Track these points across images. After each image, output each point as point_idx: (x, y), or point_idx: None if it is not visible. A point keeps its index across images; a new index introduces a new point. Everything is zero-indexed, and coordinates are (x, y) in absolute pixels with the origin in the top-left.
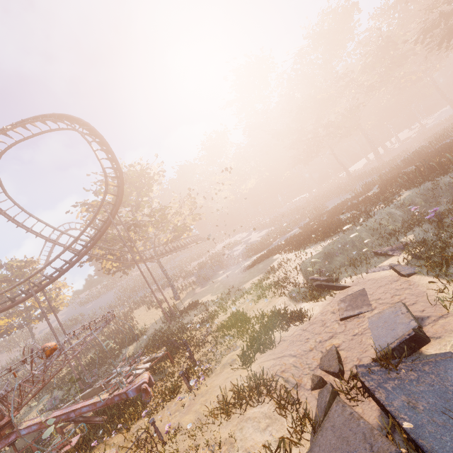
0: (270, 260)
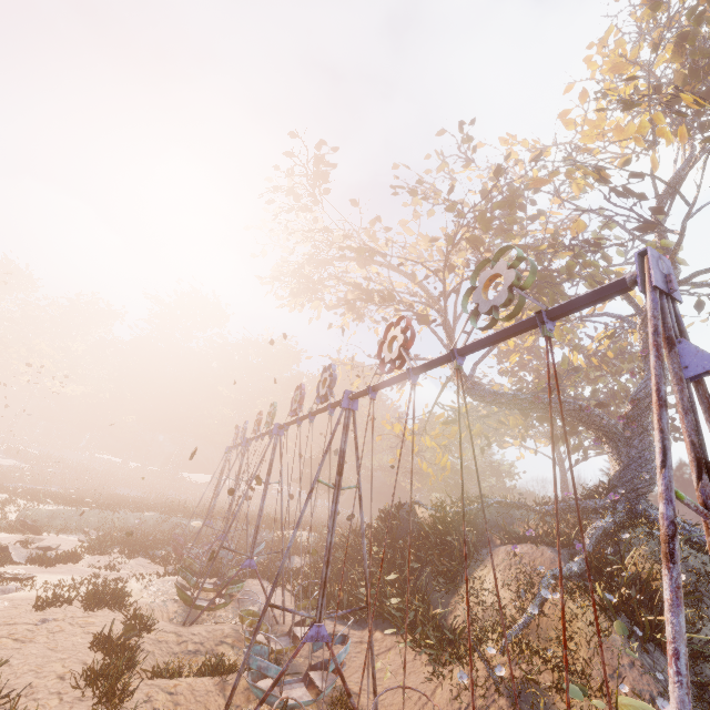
0: None
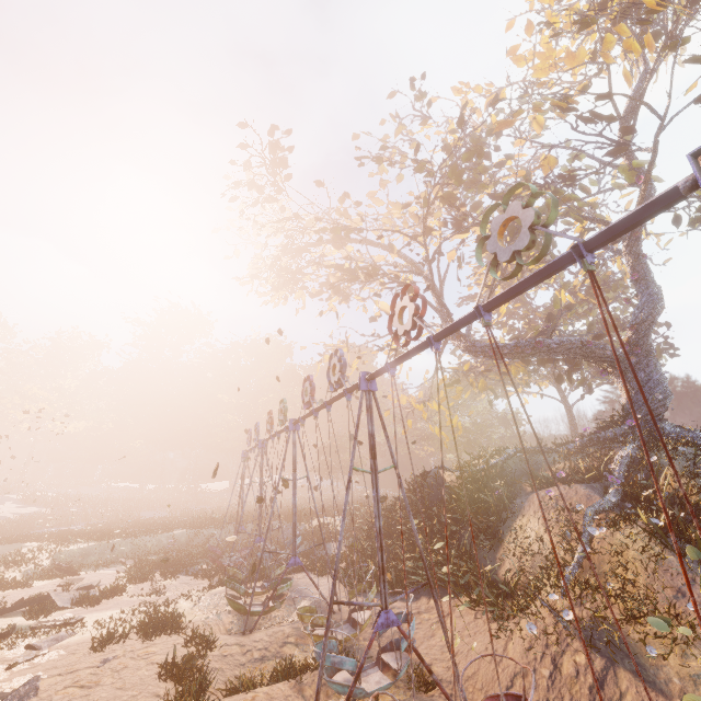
0: (19, 546)
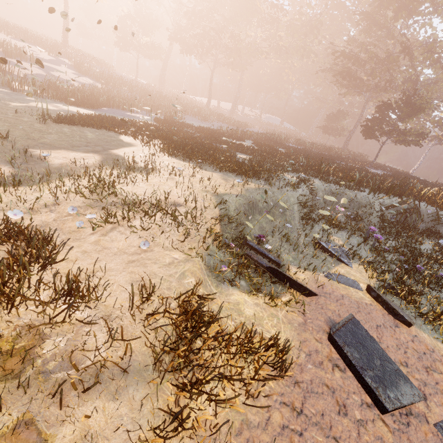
0: (115, 139)
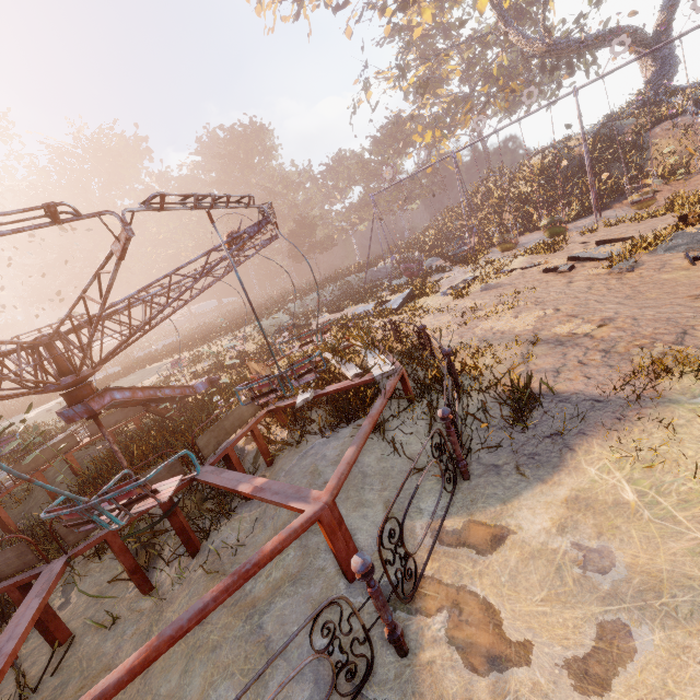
0: (150, 368)
